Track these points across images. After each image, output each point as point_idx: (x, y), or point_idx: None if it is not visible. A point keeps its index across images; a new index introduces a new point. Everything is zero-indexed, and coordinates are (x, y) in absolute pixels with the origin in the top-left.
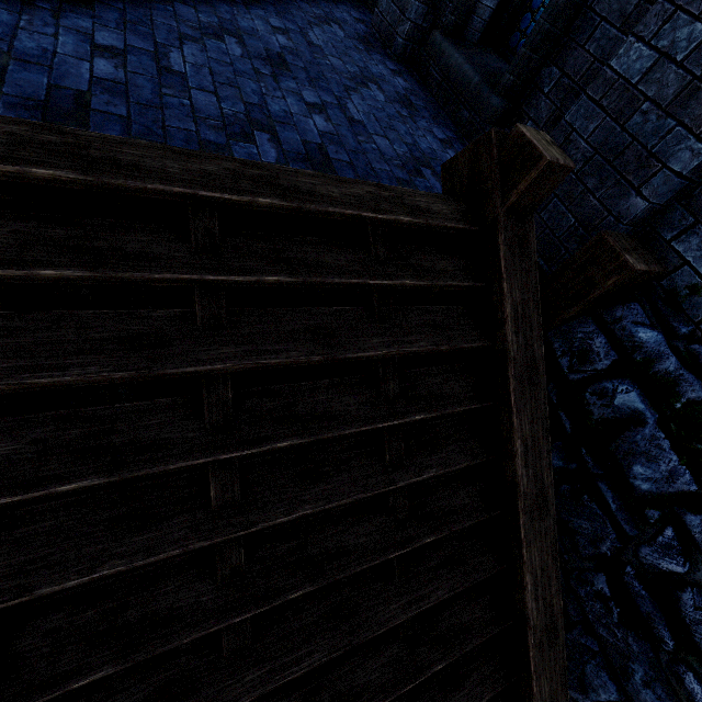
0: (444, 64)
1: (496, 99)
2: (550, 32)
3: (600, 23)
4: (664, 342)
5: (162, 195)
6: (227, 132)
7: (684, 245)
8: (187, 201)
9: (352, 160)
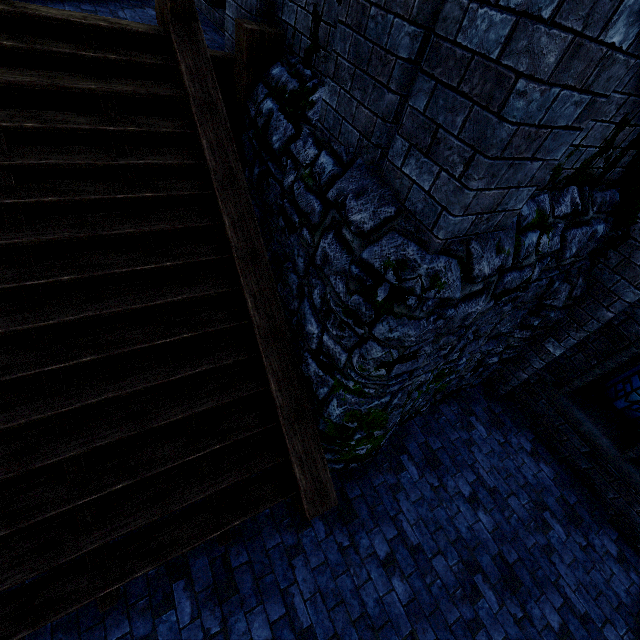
0: None
1: None
2: None
3: None
4: (283, 70)
5: None
6: None
7: (285, 14)
8: None
9: None
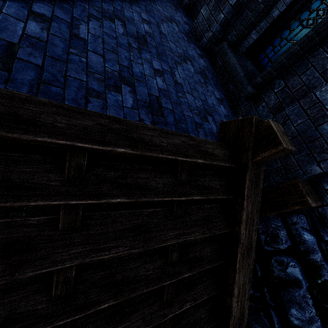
0: (226, 60)
1: (250, 88)
2: (284, 64)
3: (311, 67)
4: (316, 243)
5: (49, 143)
6: (105, 83)
7: None
8: (66, 147)
9: (174, 108)
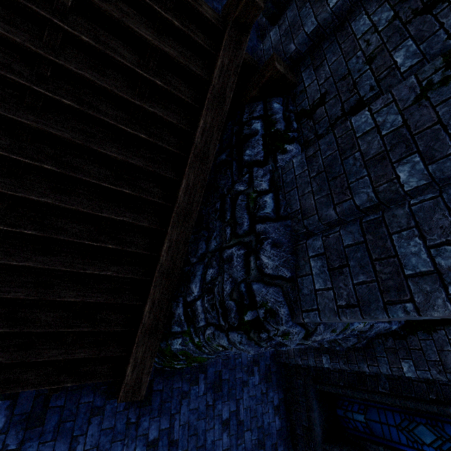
0: None
1: (270, 4)
2: None
3: None
4: (281, 109)
5: None
6: None
7: (305, 73)
8: None
9: None
